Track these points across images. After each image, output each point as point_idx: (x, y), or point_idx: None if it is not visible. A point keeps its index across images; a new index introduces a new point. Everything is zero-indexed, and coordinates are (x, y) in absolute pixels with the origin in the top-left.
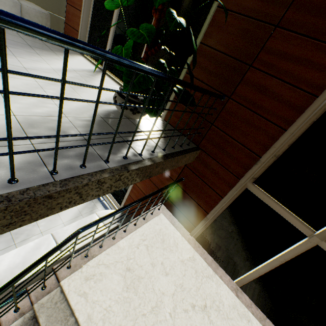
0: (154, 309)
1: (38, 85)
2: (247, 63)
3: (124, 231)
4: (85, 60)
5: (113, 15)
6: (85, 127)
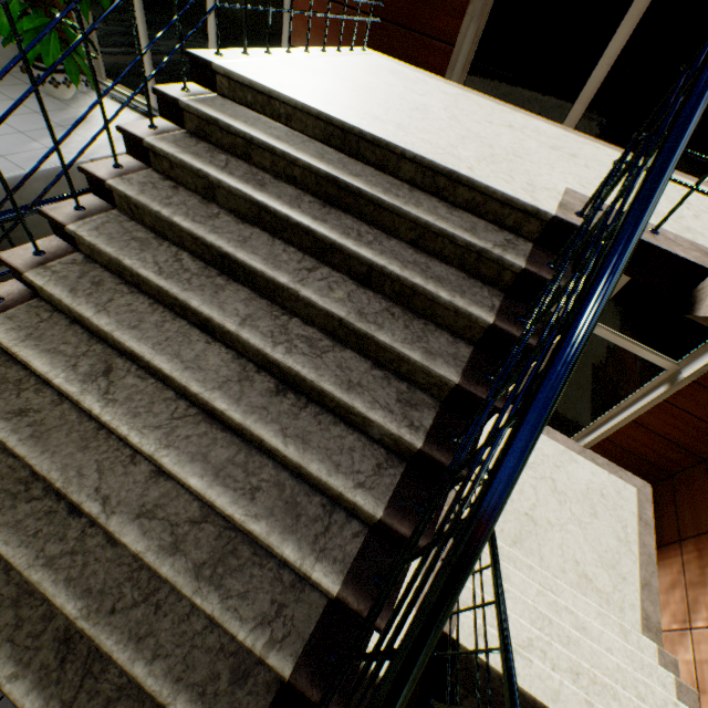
0: (415, 111)
1: None
2: None
3: (305, 51)
4: None
5: None
6: None
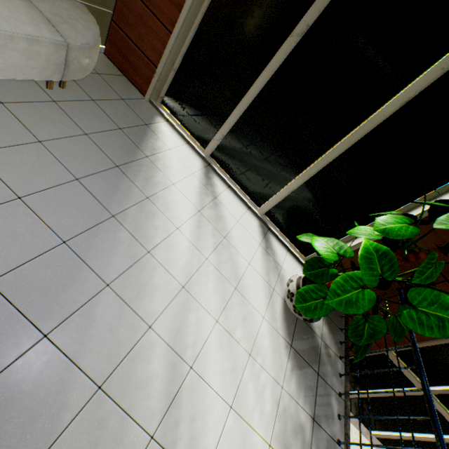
0: None
1: (225, 332)
2: (445, 277)
3: None
4: (174, 135)
5: (252, 86)
6: (299, 390)
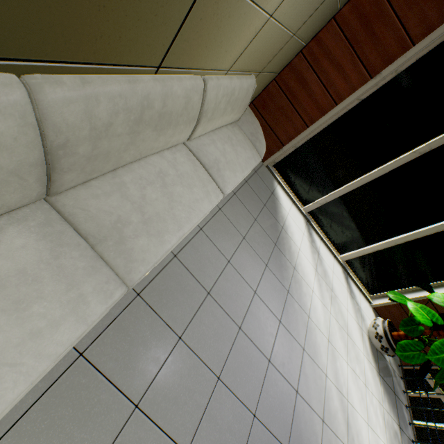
0: None
1: (352, 371)
2: None
3: None
4: (285, 197)
5: (367, 176)
6: (389, 407)
